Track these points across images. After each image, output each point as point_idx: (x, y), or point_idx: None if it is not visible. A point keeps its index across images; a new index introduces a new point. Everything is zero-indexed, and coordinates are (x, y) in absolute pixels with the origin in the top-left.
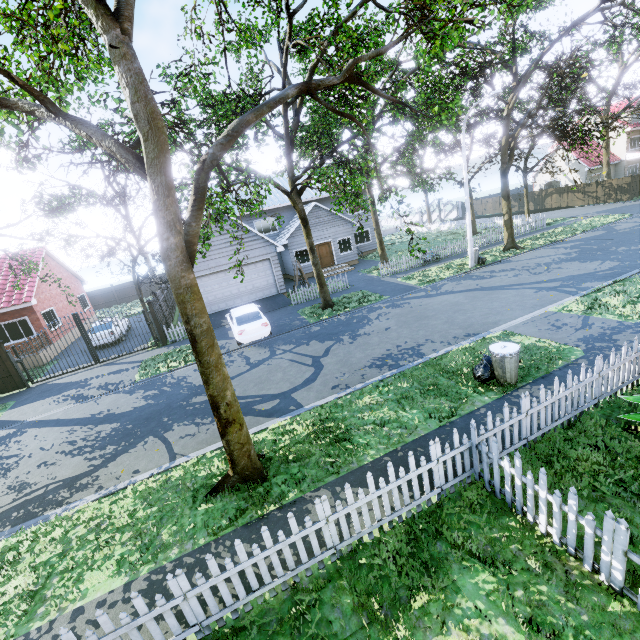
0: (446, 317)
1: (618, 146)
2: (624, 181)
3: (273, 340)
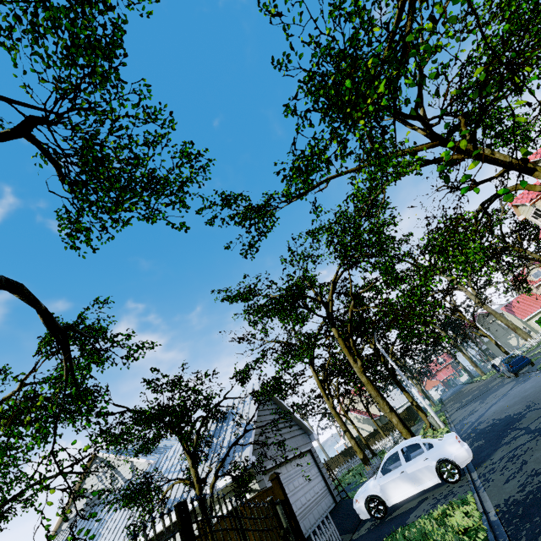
0: (532, 389)
1: (372, 408)
2: (403, 414)
3: (476, 458)
